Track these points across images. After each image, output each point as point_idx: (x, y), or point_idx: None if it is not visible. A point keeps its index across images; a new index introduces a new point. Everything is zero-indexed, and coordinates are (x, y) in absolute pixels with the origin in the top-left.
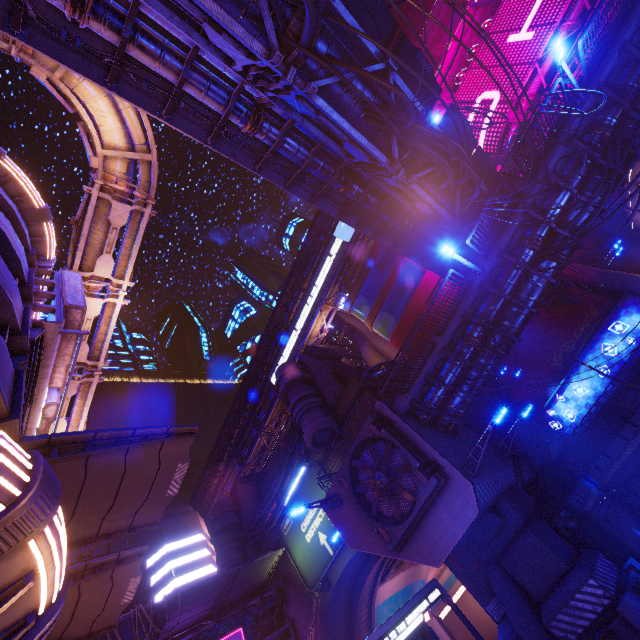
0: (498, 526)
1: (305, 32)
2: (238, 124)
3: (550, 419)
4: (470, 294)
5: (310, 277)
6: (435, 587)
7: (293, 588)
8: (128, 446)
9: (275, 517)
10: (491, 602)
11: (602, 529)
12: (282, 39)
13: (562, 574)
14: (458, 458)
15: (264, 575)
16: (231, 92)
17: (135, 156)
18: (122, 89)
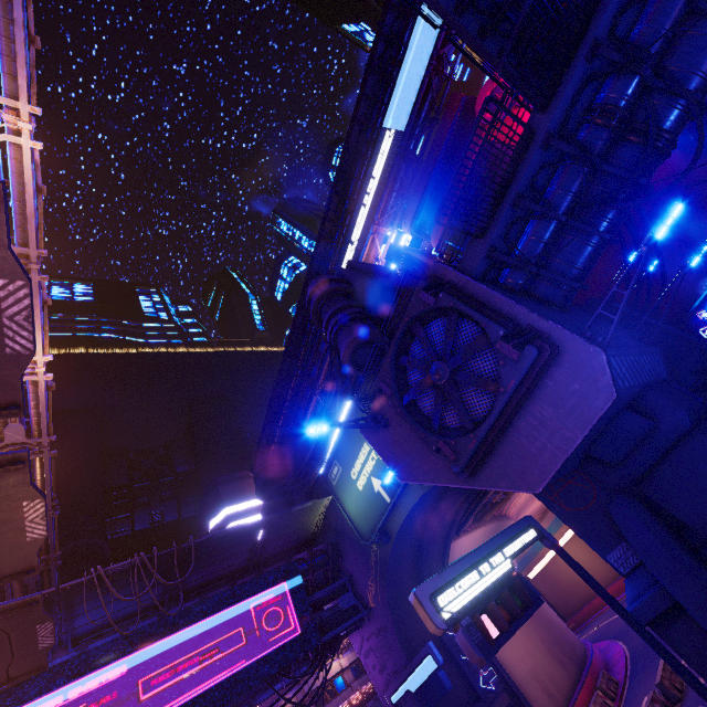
0: (642, 433)
1: None
2: None
3: (701, 325)
4: None
5: (357, 193)
6: (530, 526)
7: (348, 542)
8: None
9: (320, 465)
10: (615, 549)
11: None
12: None
13: None
14: (573, 327)
15: (310, 527)
16: None
17: None
18: None
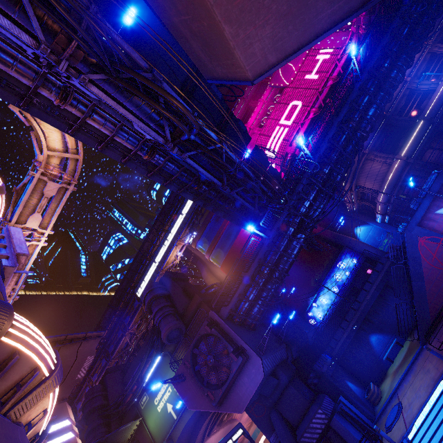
0: (275, 384)
1: (184, 138)
2: (141, 155)
3: (310, 318)
4: (263, 250)
5: (170, 222)
6: (240, 428)
7: None
8: (62, 346)
9: (136, 396)
10: (272, 435)
11: (329, 381)
12: (173, 136)
13: (307, 409)
14: (255, 344)
15: (124, 441)
16: (139, 140)
17: (68, 156)
18: (77, 135)
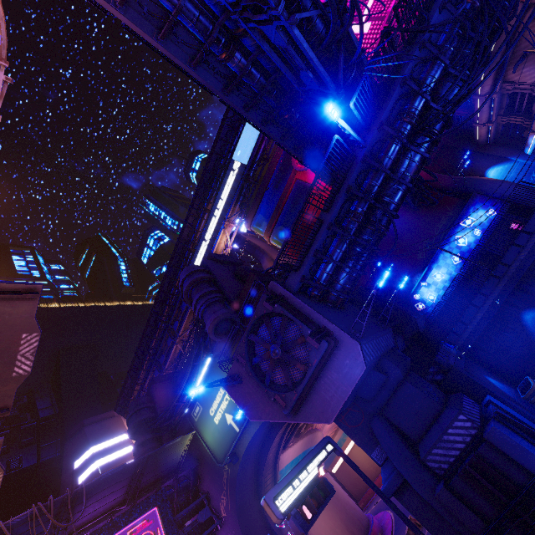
0: (381, 382)
1: None
2: None
3: (416, 302)
4: (354, 168)
5: (213, 199)
6: (328, 443)
7: (205, 466)
8: None
9: (185, 406)
10: (375, 449)
11: (463, 376)
12: None
13: (436, 415)
14: (346, 325)
15: (177, 458)
16: None
17: None
18: None
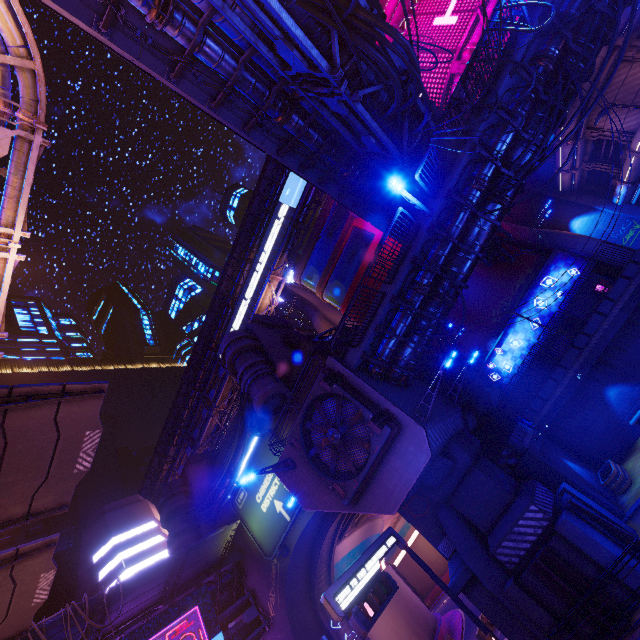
0: (449, 469)
1: None
2: (140, 8)
3: (490, 372)
4: (419, 238)
5: (256, 247)
6: (391, 535)
7: (251, 559)
8: (1, 409)
9: (228, 492)
10: (442, 541)
11: (538, 461)
12: None
13: (507, 505)
14: (410, 407)
15: (219, 551)
16: None
17: (9, 61)
18: None
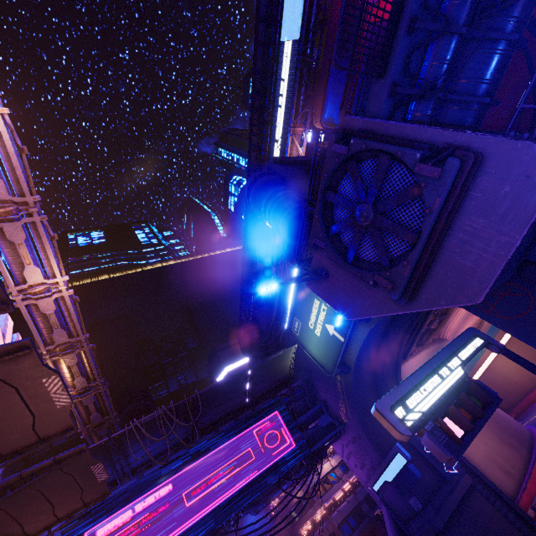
0: None
1: None
2: None
3: None
4: None
5: (272, 106)
6: (474, 336)
7: (317, 377)
8: None
9: (284, 323)
10: None
11: None
12: None
13: None
14: None
15: (285, 370)
16: None
17: None
18: None
